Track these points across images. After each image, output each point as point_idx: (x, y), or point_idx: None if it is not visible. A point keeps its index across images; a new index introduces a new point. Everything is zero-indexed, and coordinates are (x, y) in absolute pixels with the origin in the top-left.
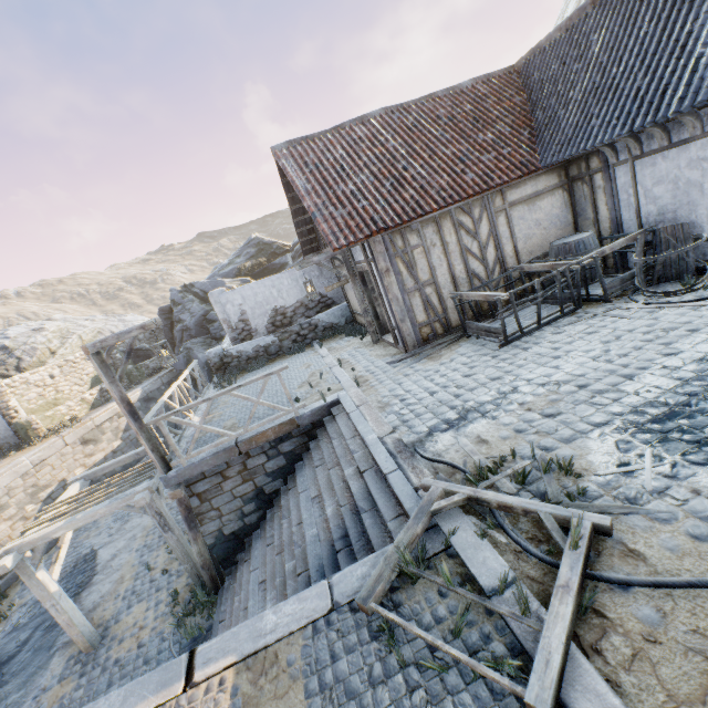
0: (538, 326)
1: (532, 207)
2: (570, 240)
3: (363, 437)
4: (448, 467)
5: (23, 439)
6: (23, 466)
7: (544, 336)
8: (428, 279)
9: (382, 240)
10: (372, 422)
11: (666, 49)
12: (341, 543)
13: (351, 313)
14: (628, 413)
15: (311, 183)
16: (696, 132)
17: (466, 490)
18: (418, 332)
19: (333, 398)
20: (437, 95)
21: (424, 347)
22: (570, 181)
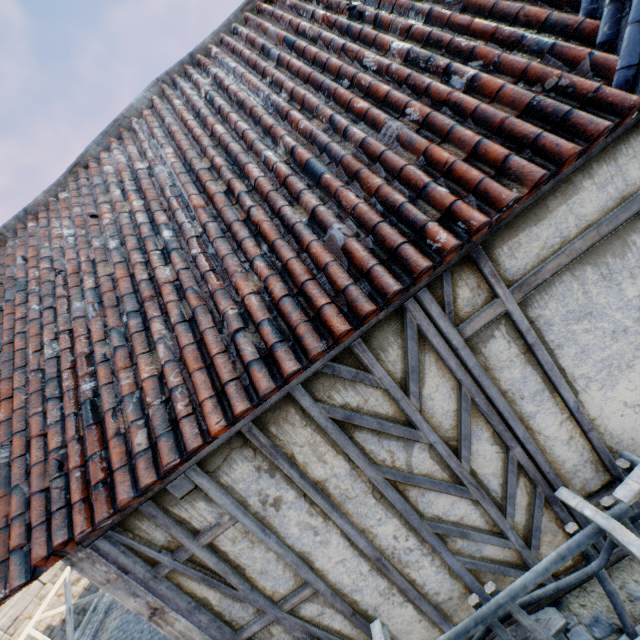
0: None
1: (618, 260)
2: None
3: None
4: None
5: None
6: None
7: None
8: (295, 585)
9: (95, 551)
10: None
11: None
12: None
13: None
14: None
15: None
16: None
17: None
18: None
19: None
20: None
21: None
22: None
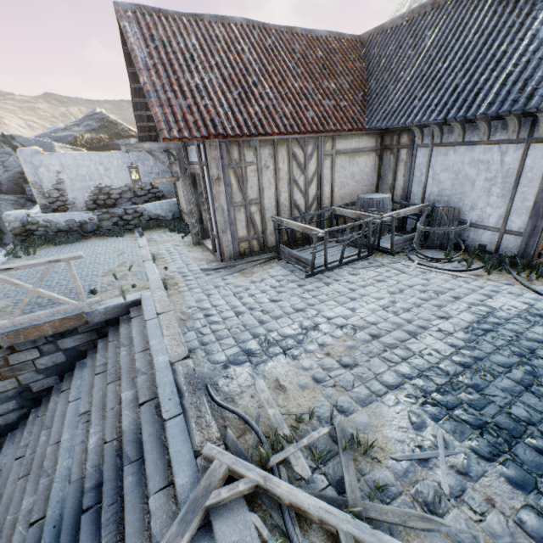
0: (339, 264)
1: (352, 160)
2: (374, 197)
3: (153, 357)
4: (239, 420)
5: None
6: None
7: (343, 275)
8: (256, 198)
9: (218, 146)
10: (168, 338)
11: (484, 60)
12: (92, 497)
13: (179, 210)
14: (417, 377)
15: (153, 59)
16: (484, 137)
17: (255, 474)
18: (237, 245)
19: (135, 297)
20: (296, 31)
21: (239, 261)
22: (382, 149)
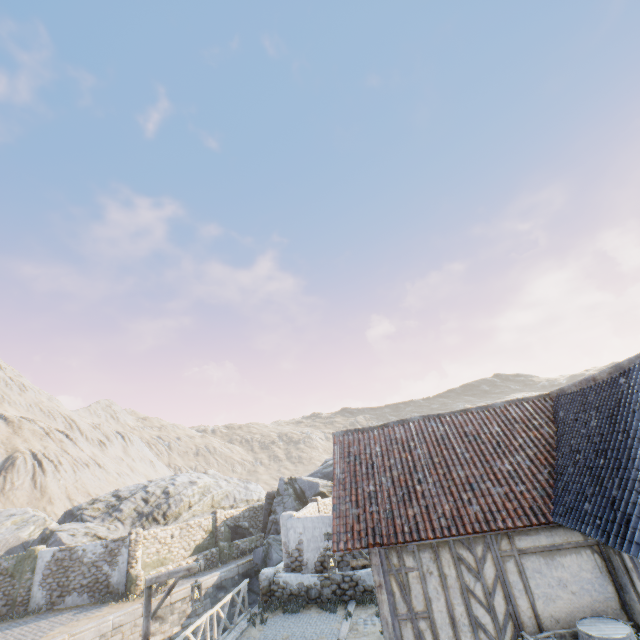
0: None
1: (550, 560)
2: (597, 630)
3: None
4: None
5: (127, 590)
6: (107, 625)
7: None
8: (423, 609)
9: (378, 552)
10: None
11: (632, 470)
12: None
13: None
14: None
15: (344, 473)
16: None
17: None
18: None
19: None
20: (471, 410)
21: None
22: (600, 543)
